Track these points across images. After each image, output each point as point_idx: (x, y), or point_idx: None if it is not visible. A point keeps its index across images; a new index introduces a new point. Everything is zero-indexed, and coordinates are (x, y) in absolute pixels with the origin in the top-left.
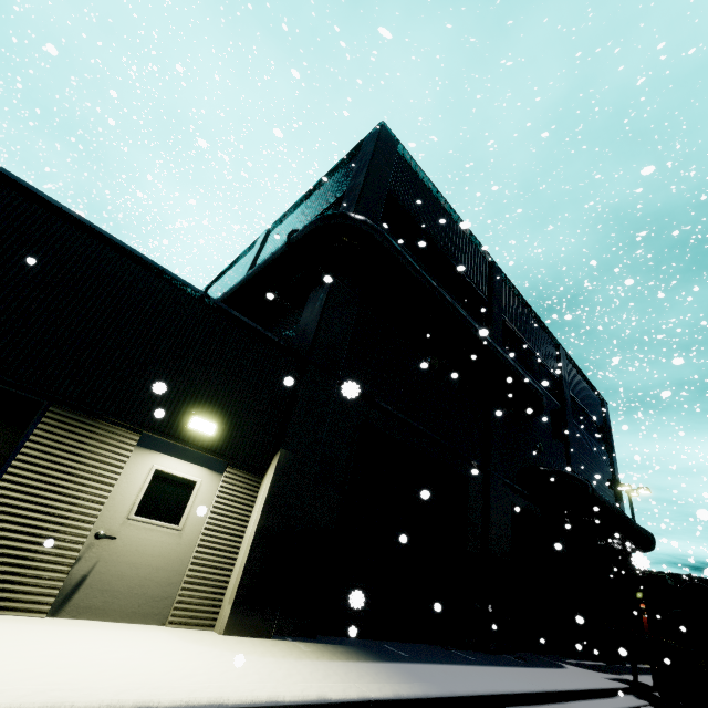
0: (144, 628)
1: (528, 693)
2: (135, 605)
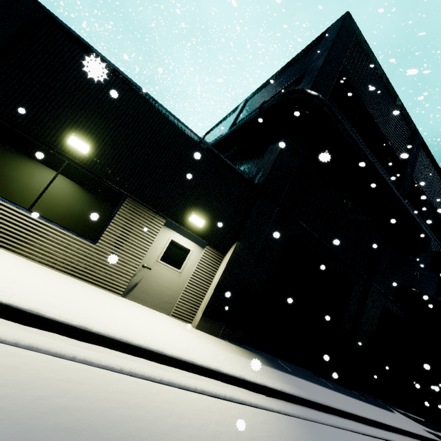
0: (160, 314)
1: (364, 417)
2: (157, 302)
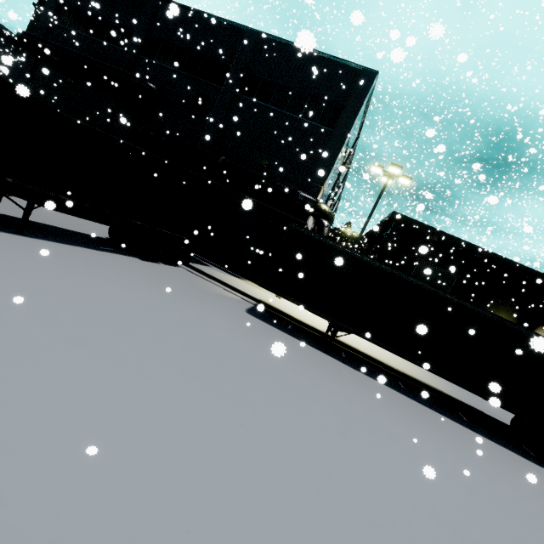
0: None
1: None
2: None
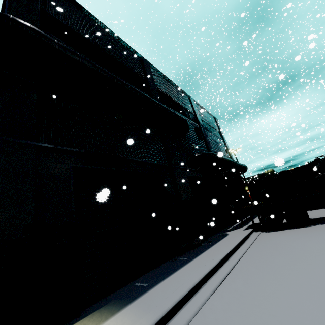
0: None
1: (212, 268)
2: None
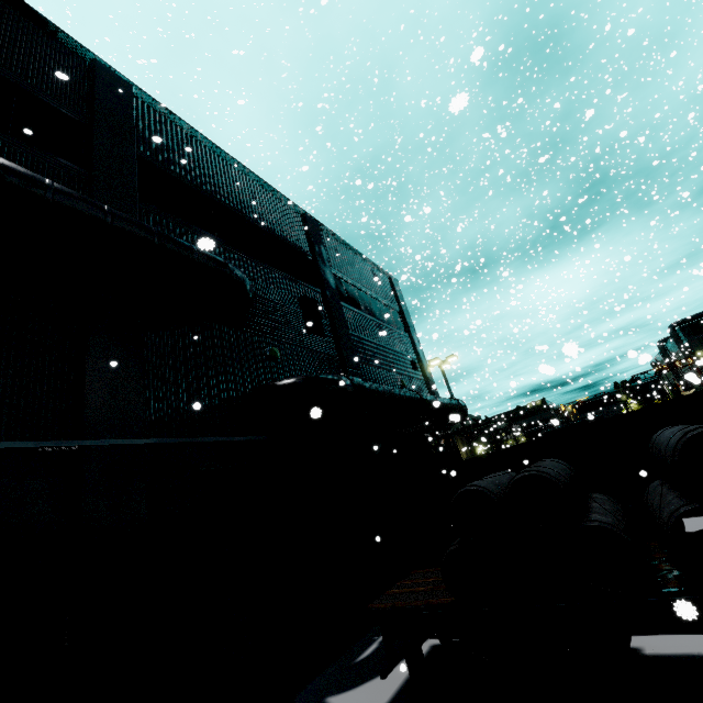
0: None
1: None
2: None
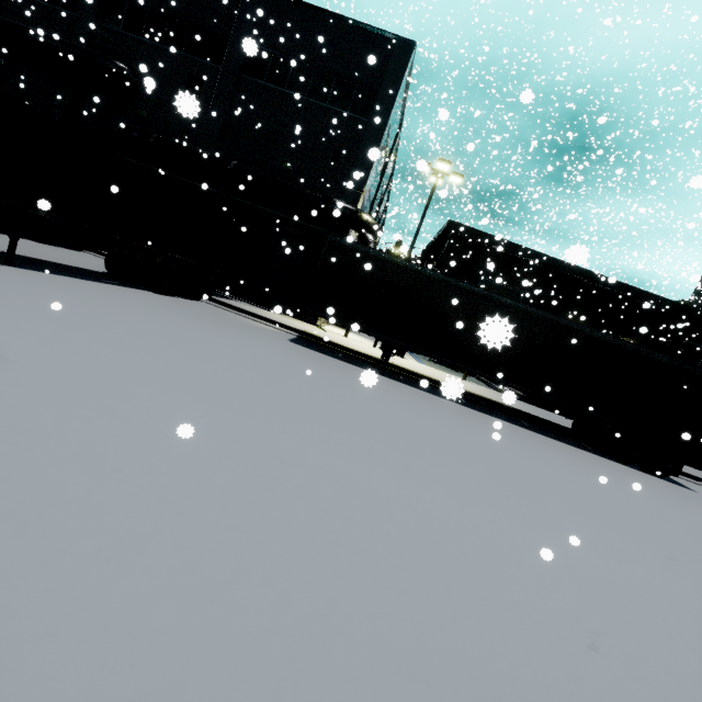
0: None
1: None
2: None
